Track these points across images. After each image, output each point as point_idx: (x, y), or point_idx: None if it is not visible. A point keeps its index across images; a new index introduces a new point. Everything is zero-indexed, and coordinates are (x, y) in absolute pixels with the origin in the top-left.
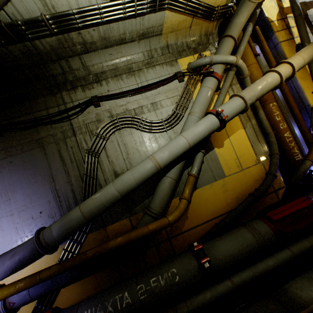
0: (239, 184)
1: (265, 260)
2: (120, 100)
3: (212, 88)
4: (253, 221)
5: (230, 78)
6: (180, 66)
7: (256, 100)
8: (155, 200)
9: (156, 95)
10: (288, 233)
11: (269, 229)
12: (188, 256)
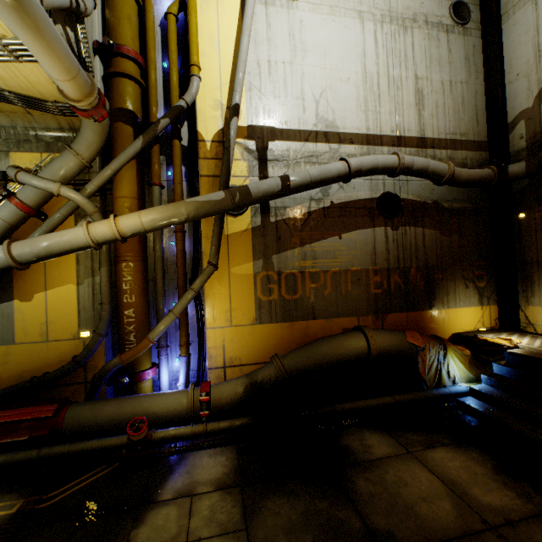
0: (32, 359)
1: None
2: None
3: (4, 218)
4: None
5: (65, 209)
6: (12, 164)
7: (40, 258)
8: None
9: None
10: None
11: None
12: None
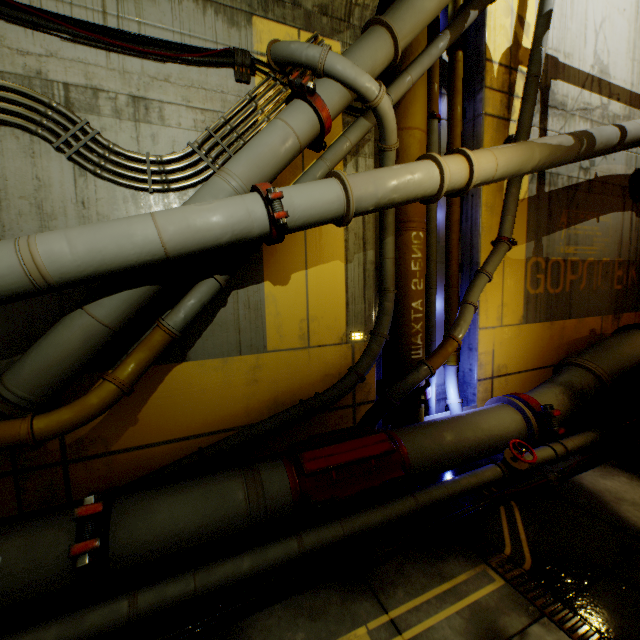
0: (290, 375)
1: (239, 558)
2: (24, 33)
3: (299, 133)
4: (270, 462)
5: (355, 134)
6: (255, 40)
7: (377, 207)
8: (23, 365)
9: (157, 81)
10: (318, 503)
11: (288, 488)
12: (64, 523)
